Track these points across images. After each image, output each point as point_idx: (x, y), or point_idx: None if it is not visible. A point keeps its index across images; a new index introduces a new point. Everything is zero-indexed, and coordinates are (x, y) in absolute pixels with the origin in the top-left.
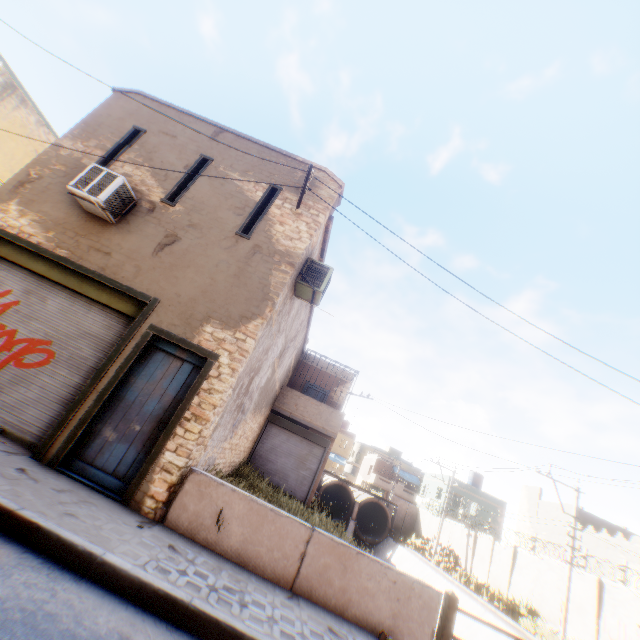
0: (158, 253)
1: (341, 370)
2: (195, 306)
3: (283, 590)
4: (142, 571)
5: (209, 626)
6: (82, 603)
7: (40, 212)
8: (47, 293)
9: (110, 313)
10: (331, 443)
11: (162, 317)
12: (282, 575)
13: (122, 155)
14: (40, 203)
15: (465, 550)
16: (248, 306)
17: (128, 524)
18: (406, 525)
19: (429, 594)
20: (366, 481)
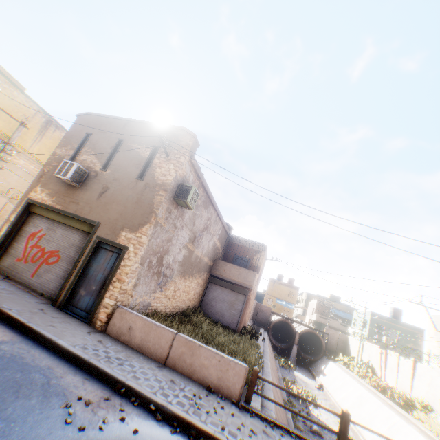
0: (99, 198)
1: (257, 244)
2: (117, 223)
3: (157, 363)
4: (72, 347)
5: (94, 369)
6: (40, 356)
7: (49, 189)
8: (56, 228)
9: (82, 233)
10: (249, 292)
11: (102, 231)
12: (160, 357)
13: (82, 150)
14: (49, 184)
15: (379, 364)
16: (142, 218)
17: (82, 331)
18: (339, 348)
19: (239, 368)
20: (311, 319)
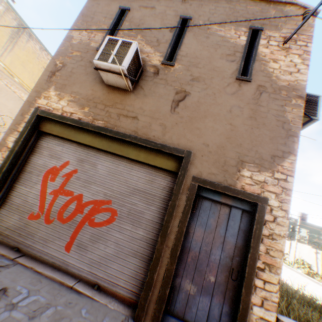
0: (175, 109)
1: None
2: (225, 153)
3: None
4: None
5: None
6: None
7: (72, 93)
8: (94, 159)
9: (147, 169)
10: None
11: (199, 168)
12: None
13: (117, 33)
14: (69, 86)
15: (314, 261)
16: (275, 145)
17: None
18: None
19: None
20: None
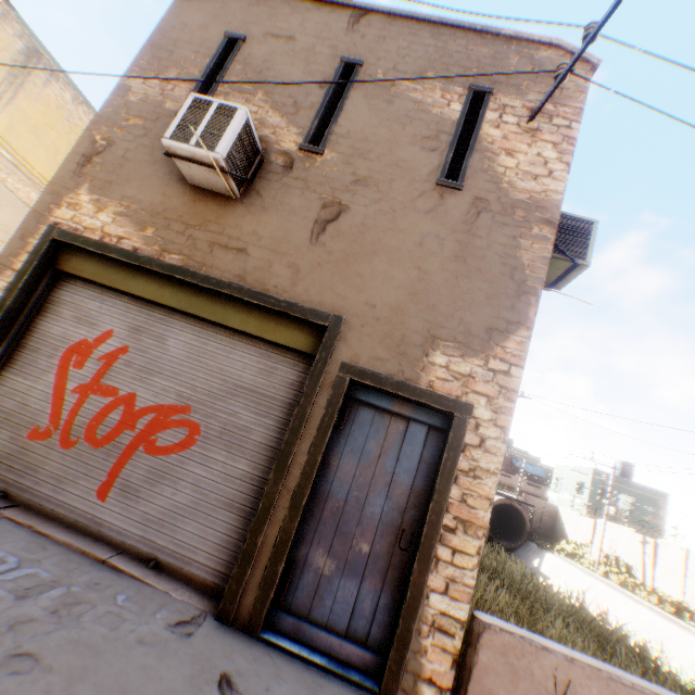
0: (318, 237)
1: None
2: (404, 321)
3: None
4: None
5: None
6: None
7: (123, 199)
8: (162, 328)
9: (263, 349)
10: None
11: (355, 348)
12: None
13: (219, 85)
14: (119, 185)
15: (639, 560)
16: (495, 309)
17: None
18: (544, 526)
19: None
20: None
